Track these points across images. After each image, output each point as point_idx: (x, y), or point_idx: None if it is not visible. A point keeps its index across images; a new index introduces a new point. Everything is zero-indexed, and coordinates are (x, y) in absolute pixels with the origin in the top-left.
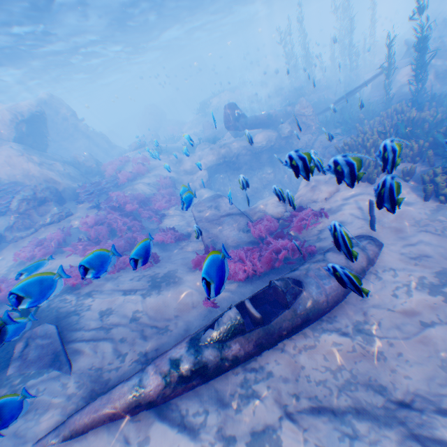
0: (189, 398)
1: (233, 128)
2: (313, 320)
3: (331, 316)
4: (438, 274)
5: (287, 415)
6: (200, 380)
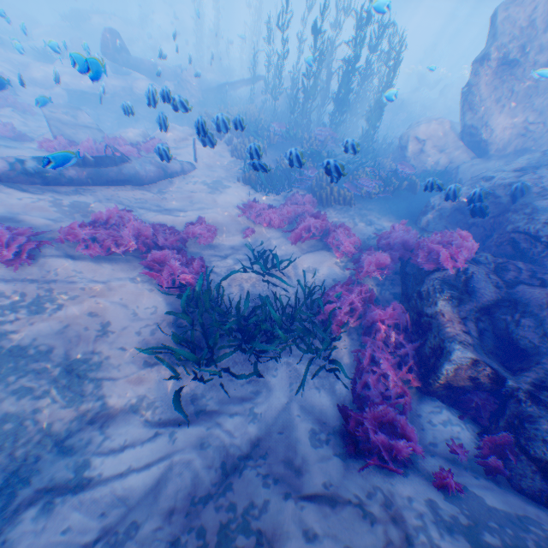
0: (31, 187)
1: (113, 58)
2: (135, 185)
3: (148, 186)
4: (213, 181)
5: (101, 202)
6: (41, 180)
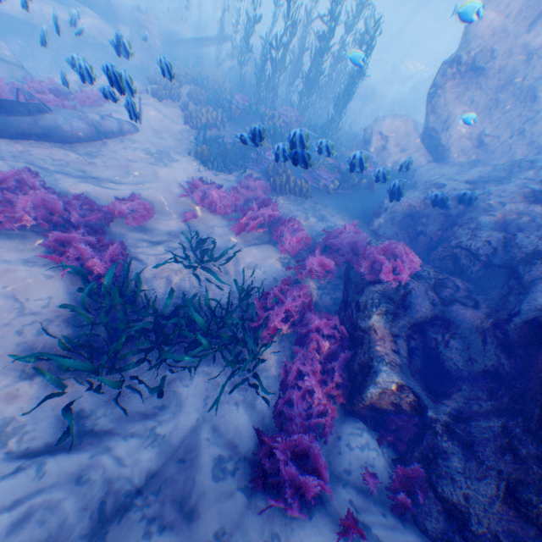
0: None
1: None
2: (57, 142)
3: (75, 146)
4: (159, 151)
5: (2, 159)
6: None
